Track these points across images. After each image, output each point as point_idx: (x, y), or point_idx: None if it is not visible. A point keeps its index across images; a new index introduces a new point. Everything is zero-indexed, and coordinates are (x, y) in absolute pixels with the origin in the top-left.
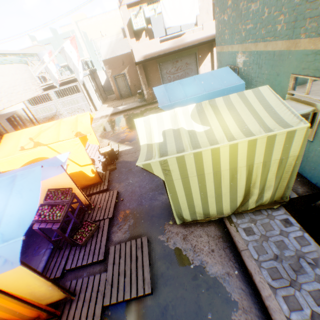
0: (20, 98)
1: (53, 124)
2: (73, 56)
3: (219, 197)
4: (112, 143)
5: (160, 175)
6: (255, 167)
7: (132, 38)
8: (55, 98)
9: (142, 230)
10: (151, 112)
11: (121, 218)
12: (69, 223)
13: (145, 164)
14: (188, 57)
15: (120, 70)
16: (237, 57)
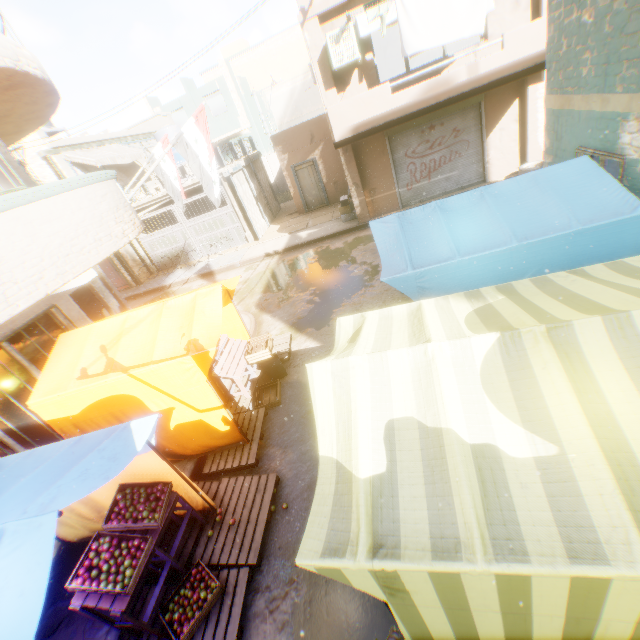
0: (84, 262)
1: (147, 314)
2: (200, 149)
3: None
4: (280, 326)
5: (374, 590)
6: None
7: (330, 88)
8: (182, 218)
9: (326, 633)
10: (368, 249)
11: (277, 570)
12: (167, 552)
13: (323, 567)
14: (460, 115)
15: (305, 153)
16: (621, 130)
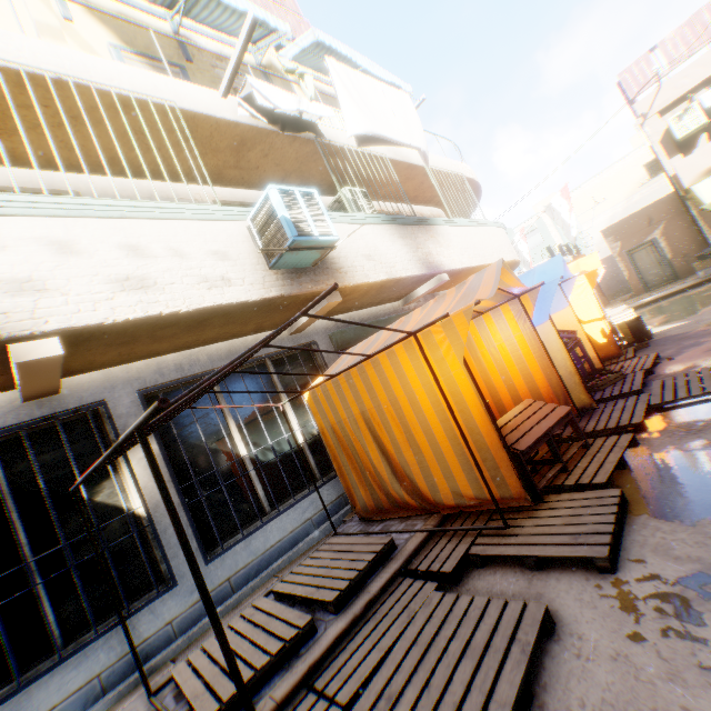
0: (505, 257)
1: None
2: (562, 210)
3: None
4: None
5: None
6: None
7: (672, 156)
8: None
9: None
10: None
11: (669, 370)
12: None
13: None
14: None
15: (640, 236)
16: None
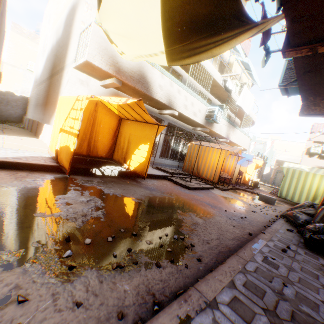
0: (244, 146)
1: None
2: (268, 146)
3: (301, 192)
4: None
5: (284, 172)
6: (320, 186)
7: (306, 154)
8: None
9: None
10: None
11: None
12: None
13: (281, 166)
14: None
15: None
16: None
